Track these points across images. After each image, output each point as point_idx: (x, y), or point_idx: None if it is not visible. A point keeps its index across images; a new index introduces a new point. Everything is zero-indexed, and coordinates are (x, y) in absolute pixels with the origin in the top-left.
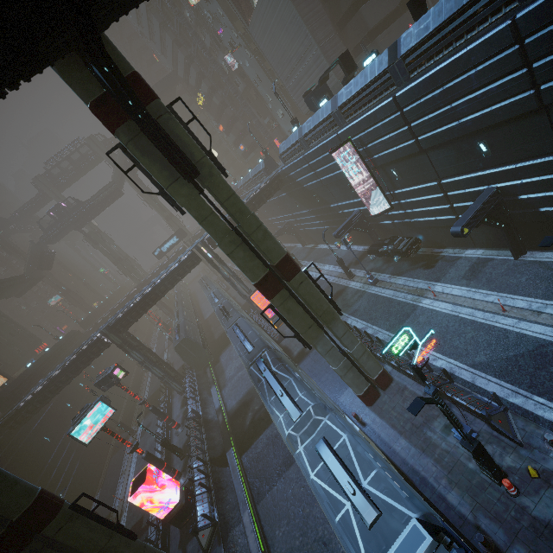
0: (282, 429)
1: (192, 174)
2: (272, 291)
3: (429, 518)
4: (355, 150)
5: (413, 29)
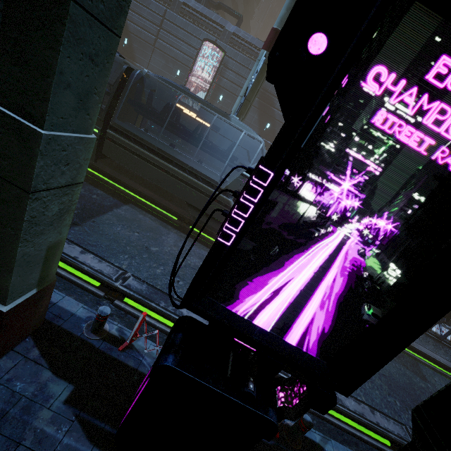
0: (178, 154)
1: None
2: None
3: None
4: (220, 61)
5: None
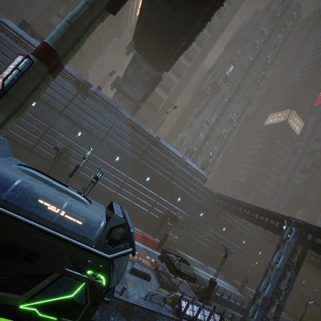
0: None
1: (114, 12)
2: (49, 64)
3: (90, 219)
4: None
5: (101, 92)
